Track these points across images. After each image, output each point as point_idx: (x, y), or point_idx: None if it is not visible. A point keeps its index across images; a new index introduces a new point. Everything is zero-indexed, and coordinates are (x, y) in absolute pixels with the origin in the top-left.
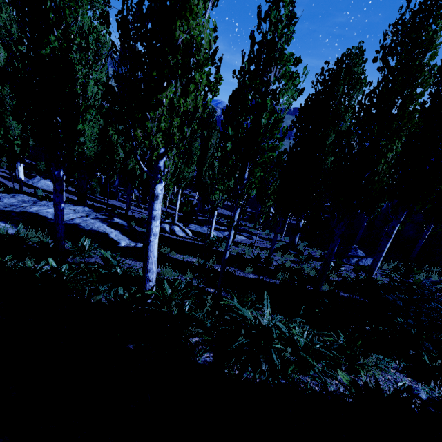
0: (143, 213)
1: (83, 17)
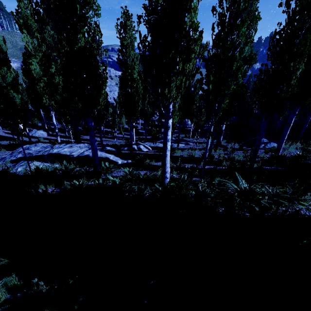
0: (111, 141)
1: (98, 17)
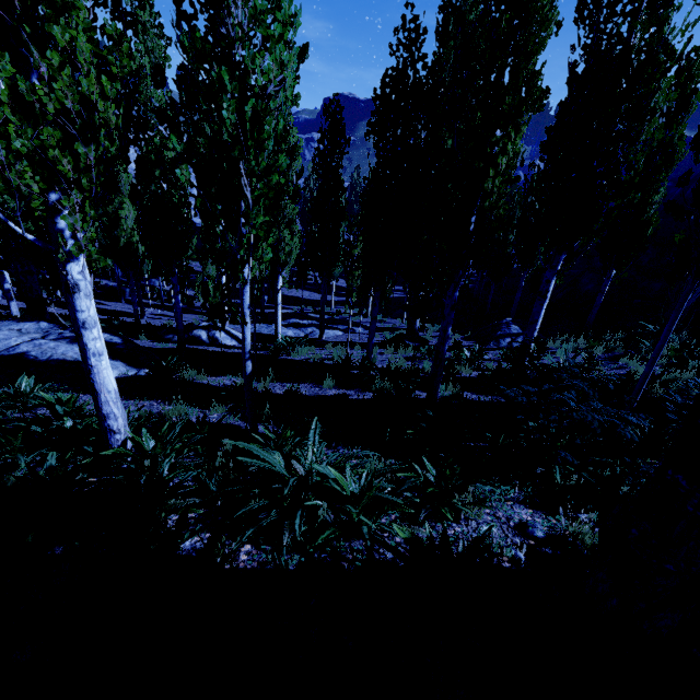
0: (171, 317)
1: None
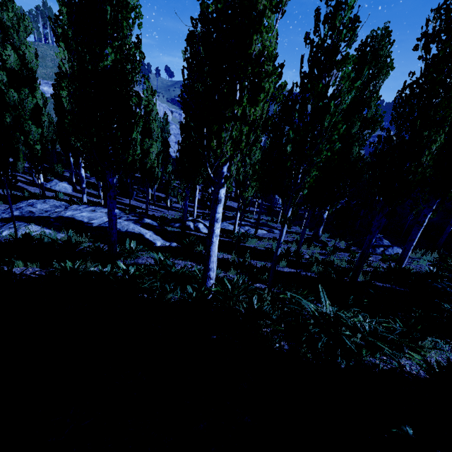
0: (161, 211)
1: (138, 28)
